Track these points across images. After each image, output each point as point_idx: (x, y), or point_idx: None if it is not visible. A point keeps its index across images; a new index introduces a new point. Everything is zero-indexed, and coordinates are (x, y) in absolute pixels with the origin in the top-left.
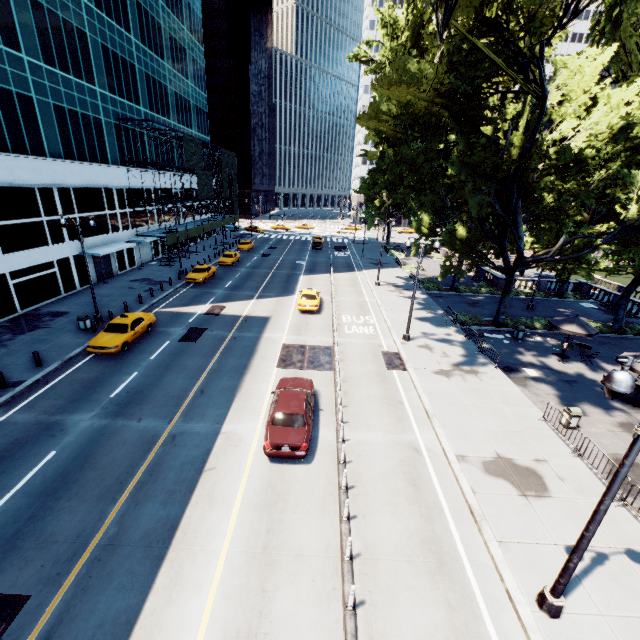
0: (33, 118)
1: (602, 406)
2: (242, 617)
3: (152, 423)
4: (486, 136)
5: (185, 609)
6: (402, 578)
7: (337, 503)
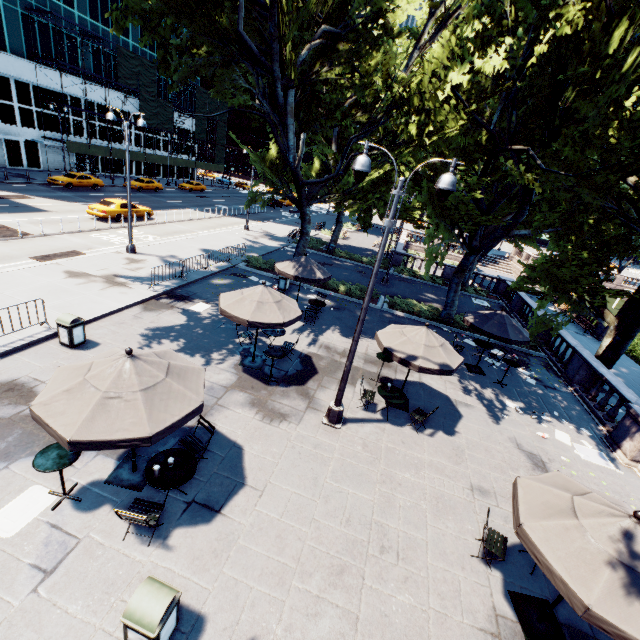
0: None
1: (192, 350)
2: None
3: None
4: None
5: None
6: None
7: None
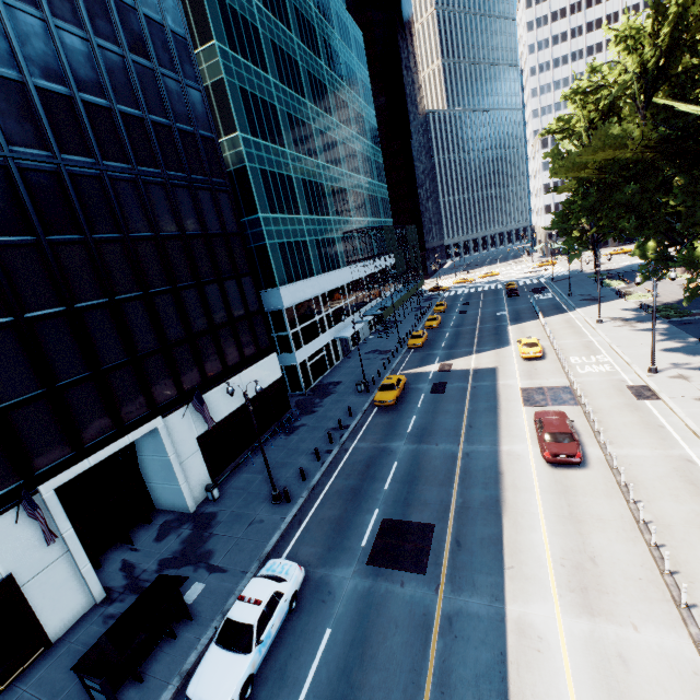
0: (308, 253)
1: None
2: (571, 543)
3: (446, 446)
4: None
5: (530, 537)
6: (695, 536)
7: (620, 493)
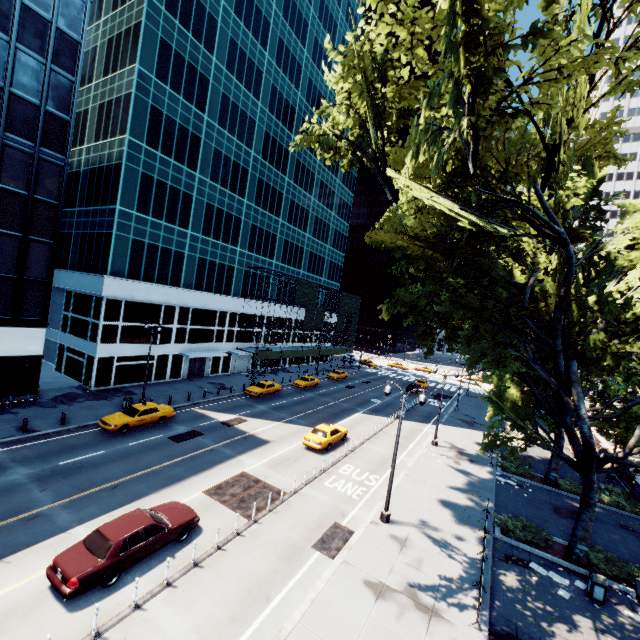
0: (180, 264)
1: None
2: None
3: (45, 496)
4: (514, 283)
5: None
6: None
7: None
